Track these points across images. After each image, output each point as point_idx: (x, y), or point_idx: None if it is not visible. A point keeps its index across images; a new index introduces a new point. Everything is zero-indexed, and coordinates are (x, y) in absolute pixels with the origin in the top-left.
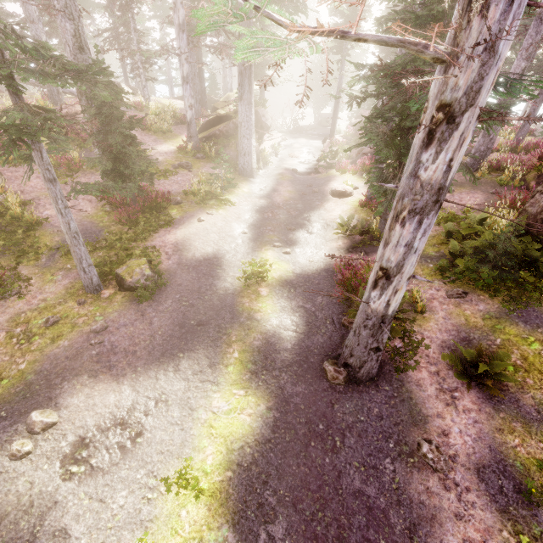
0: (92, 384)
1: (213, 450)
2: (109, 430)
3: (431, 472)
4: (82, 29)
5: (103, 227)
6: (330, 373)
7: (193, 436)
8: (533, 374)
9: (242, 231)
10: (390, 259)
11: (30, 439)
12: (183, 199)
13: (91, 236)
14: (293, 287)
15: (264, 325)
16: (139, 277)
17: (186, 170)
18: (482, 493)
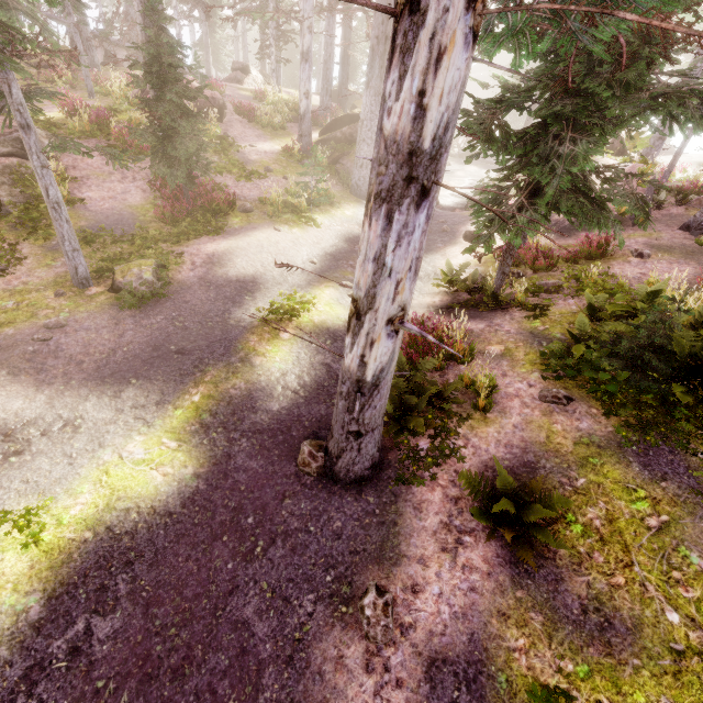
0: (6, 382)
1: (88, 500)
2: None
3: (360, 636)
4: None
5: (142, 222)
6: (302, 456)
7: (78, 476)
8: (610, 549)
9: (311, 259)
10: (360, 282)
11: None
12: (256, 208)
13: (122, 228)
14: (332, 338)
15: (258, 373)
16: (133, 279)
17: (280, 176)
18: (417, 698)
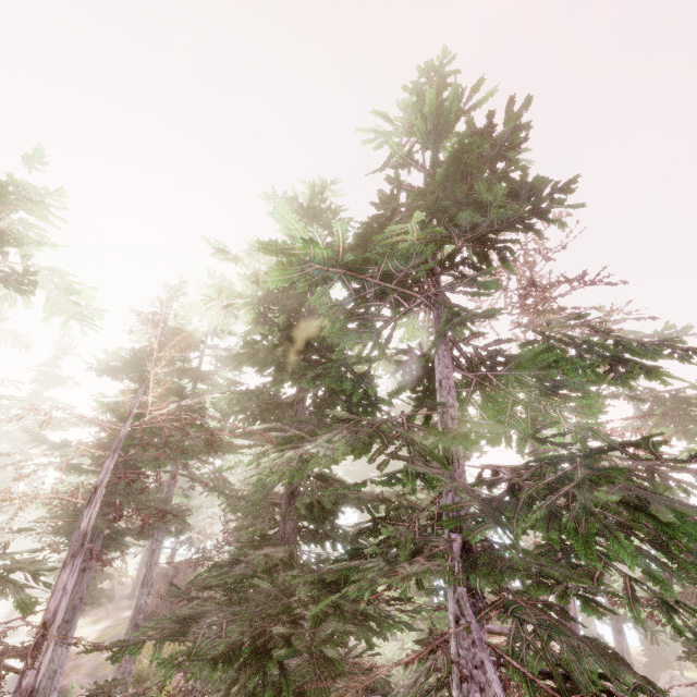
0: None
1: None
2: None
3: None
4: None
5: None
6: None
7: None
8: None
9: None
10: None
11: None
12: None
13: None
14: None
15: None
16: None
17: None
18: None
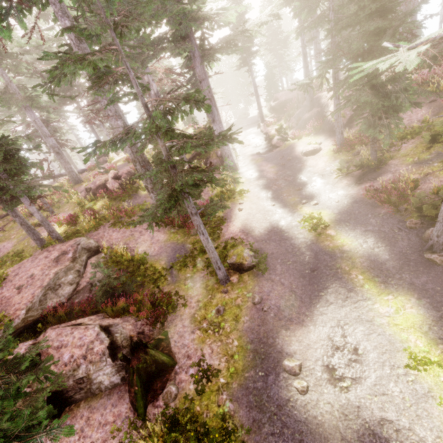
0: (292, 334)
1: (414, 337)
2: (335, 355)
3: None
4: (126, 121)
5: (183, 243)
6: (437, 259)
7: (392, 335)
8: None
9: (270, 204)
10: None
11: (298, 379)
12: None
13: (181, 251)
14: (345, 222)
15: (356, 252)
16: (250, 259)
17: None
18: None
